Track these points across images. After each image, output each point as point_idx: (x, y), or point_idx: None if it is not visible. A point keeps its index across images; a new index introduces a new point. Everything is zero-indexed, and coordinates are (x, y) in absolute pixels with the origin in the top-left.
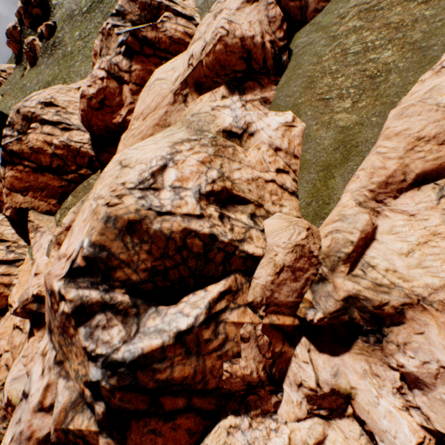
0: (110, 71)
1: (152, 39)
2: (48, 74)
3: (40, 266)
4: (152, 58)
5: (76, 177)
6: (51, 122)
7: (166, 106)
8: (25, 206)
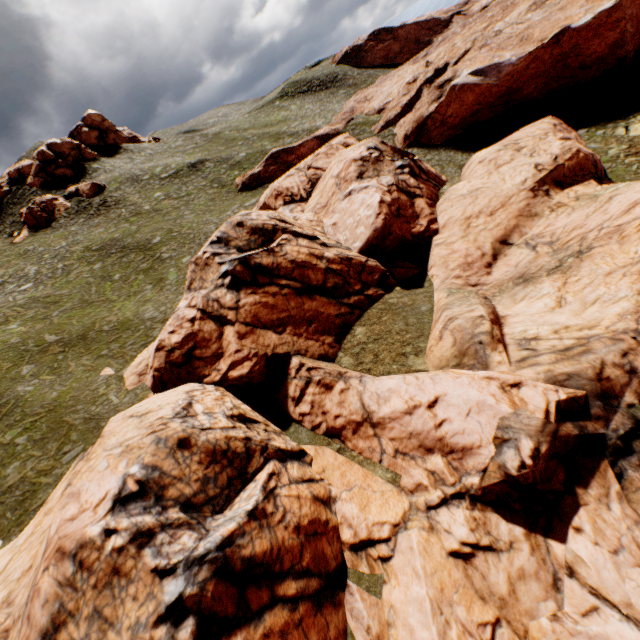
0: (398, 185)
1: (424, 169)
2: (103, 231)
3: (502, 376)
4: (428, 182)
5: (360, 300)
6: (306, 236)
7: (523, 201)
8: (282, 351)
